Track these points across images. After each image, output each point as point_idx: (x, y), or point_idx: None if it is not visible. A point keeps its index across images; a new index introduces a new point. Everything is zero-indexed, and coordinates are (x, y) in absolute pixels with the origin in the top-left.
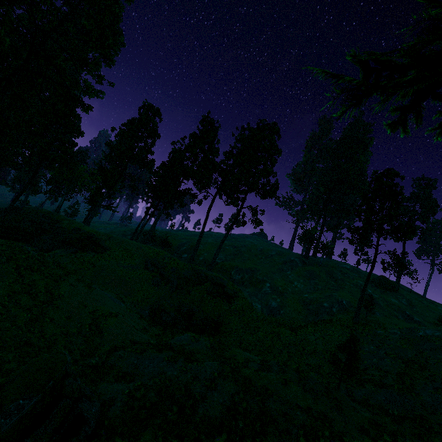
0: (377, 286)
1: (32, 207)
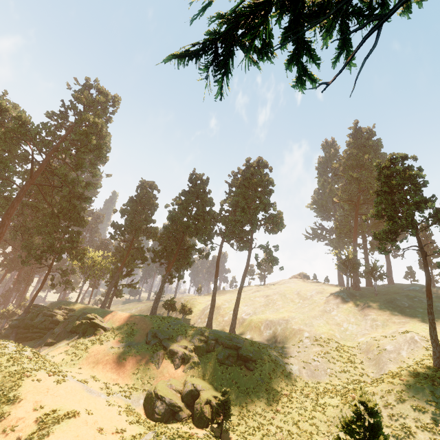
0: None
1: (55, 302)
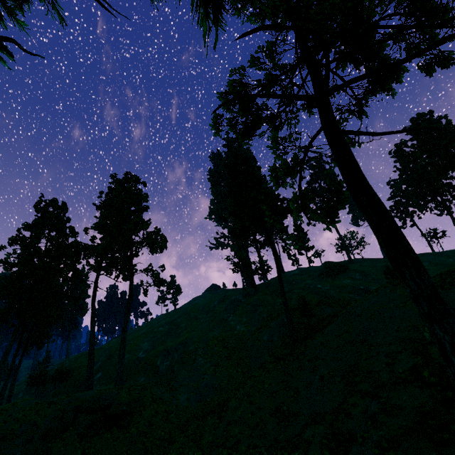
0: (326, 275)
1: None
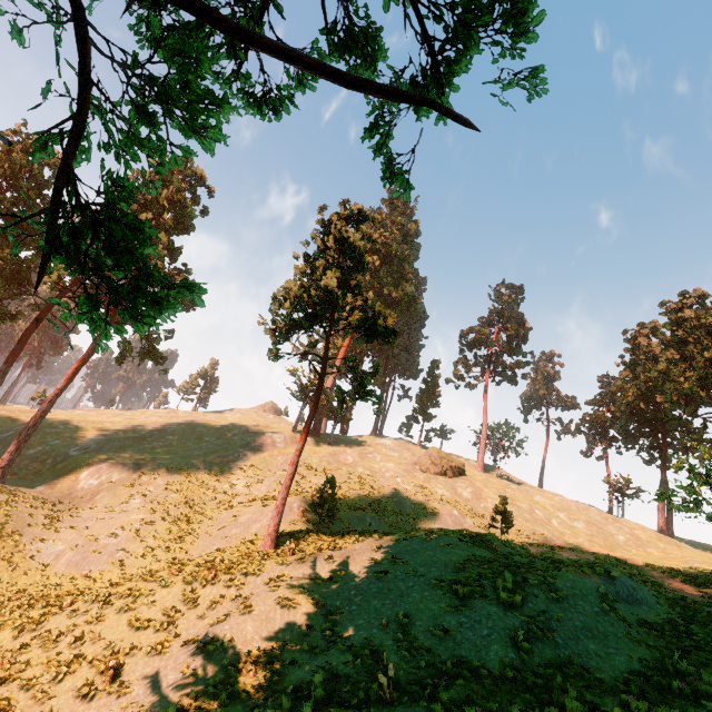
0: (422, 469)
1: None
